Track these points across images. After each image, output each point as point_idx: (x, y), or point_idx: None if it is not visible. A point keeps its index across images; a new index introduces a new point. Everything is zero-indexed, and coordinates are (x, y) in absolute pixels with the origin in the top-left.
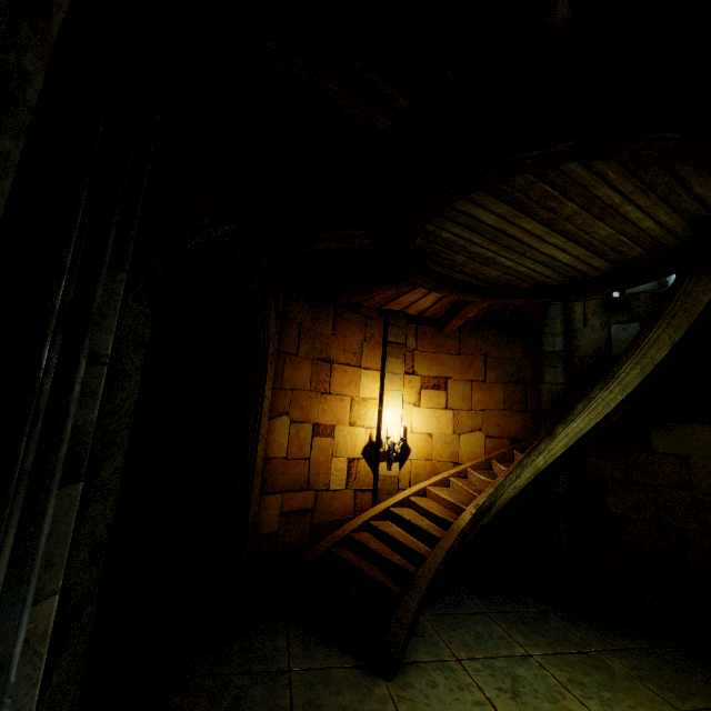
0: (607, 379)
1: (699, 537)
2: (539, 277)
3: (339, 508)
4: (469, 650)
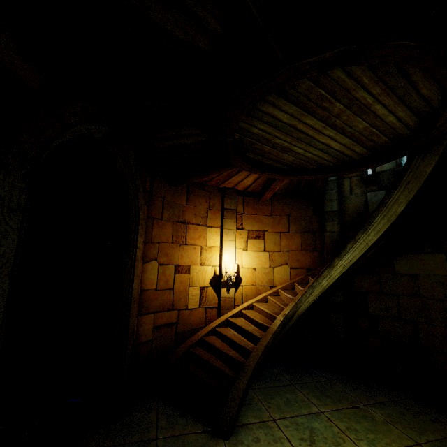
0: (366, 227)
1: (426, 326)
2: (320, 160)
3: (195, 320)
4: (281, 412)
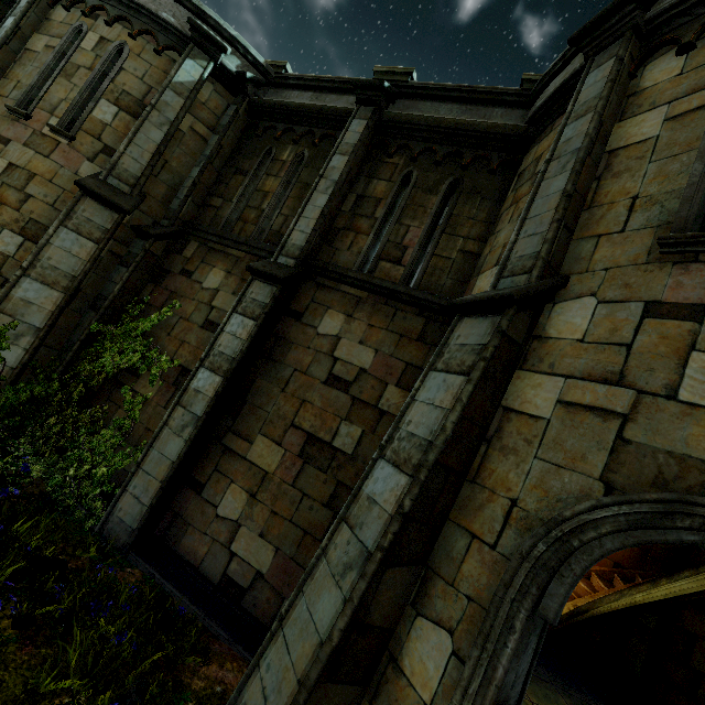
0: None
1: None
2: None
3: None
4: (539, 700)
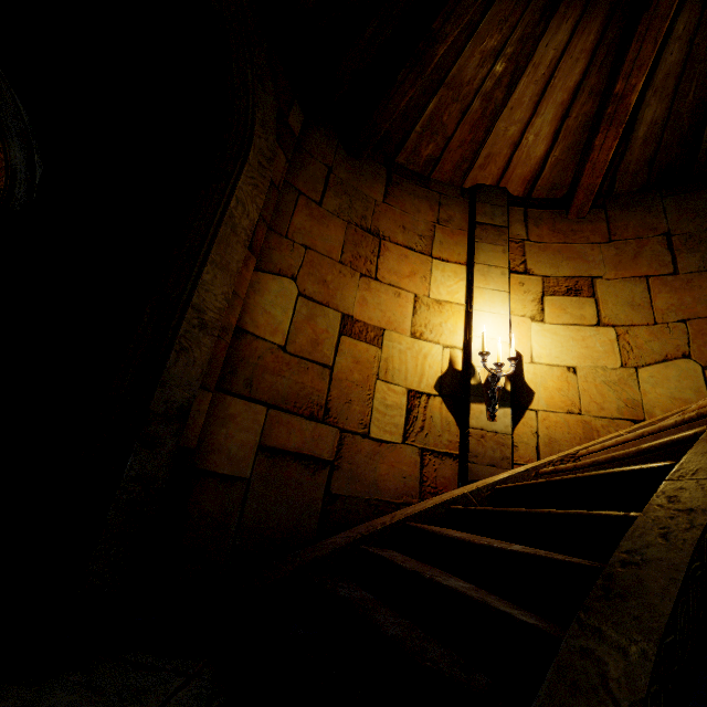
0: None
1: None
2: None
3: (388, 477)
4: None
